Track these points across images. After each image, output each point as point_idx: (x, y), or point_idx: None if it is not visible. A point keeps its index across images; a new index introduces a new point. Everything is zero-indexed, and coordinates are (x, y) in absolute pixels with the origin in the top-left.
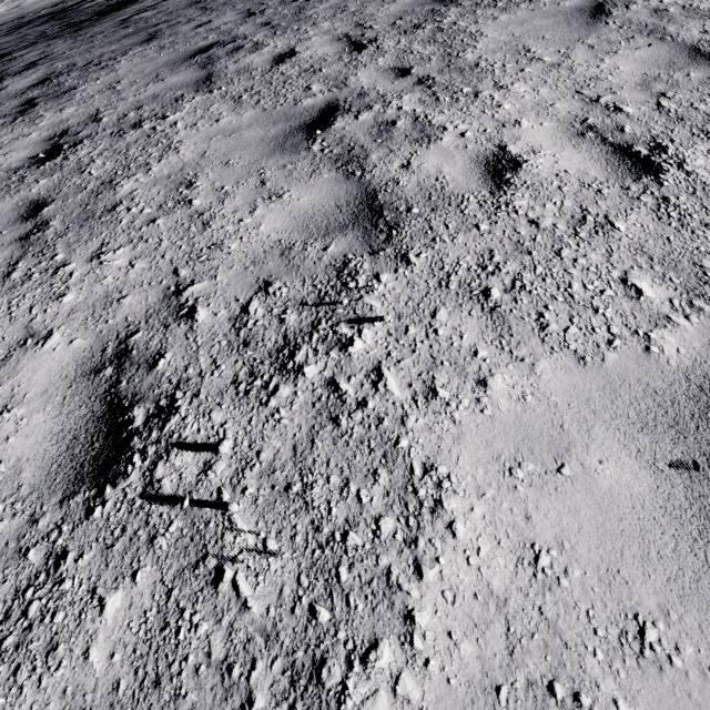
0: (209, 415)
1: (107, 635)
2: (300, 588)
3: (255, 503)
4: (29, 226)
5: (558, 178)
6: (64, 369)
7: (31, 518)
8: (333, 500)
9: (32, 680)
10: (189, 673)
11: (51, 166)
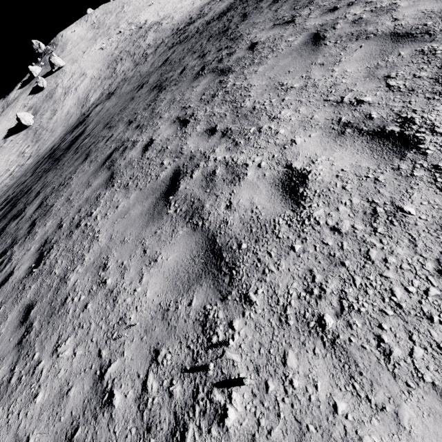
0: None
1: None
2: None
3: None
4: (23, 330)
5: (339, 178)
6: None
7: None
8: None
9: None
10: None
11: (37, 272)
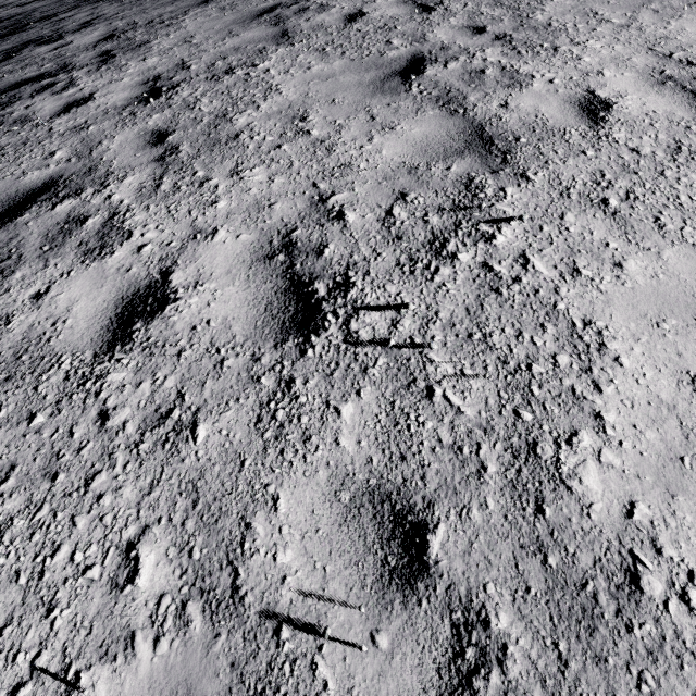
0: (383, 288)
1: (349, 430)
2: (501, 400)
3: (445, 346)
4: (160, 150)
5: (648, 116)
6: (240, 256)
7: (253, 357)
8: (512, 344)
9: (298, 458)
10: (427, 452)
11: (158, 104)
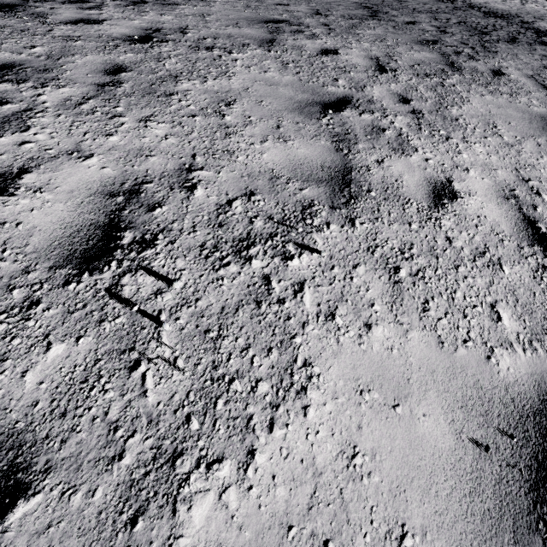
0: (175, 259)
1: (43, 368)
2: (186, 400)
3: (181, 331)
4: (108, 79)
5: (478, 218)
6: (91, 183)
7: (26, 269)
8: (234, 354)
9: None
10: (87, 419)
11: (139, 48)
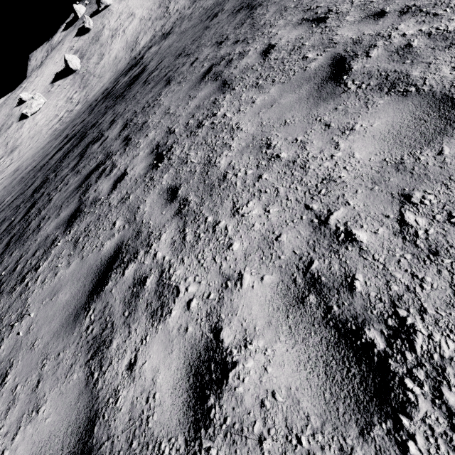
0: None
1: None
2: None
3: None
4: (176, 205)
5: None
6: (272, 302)
7: (342, 453)
8: None
9: None
10: None
11: (164, 166)
